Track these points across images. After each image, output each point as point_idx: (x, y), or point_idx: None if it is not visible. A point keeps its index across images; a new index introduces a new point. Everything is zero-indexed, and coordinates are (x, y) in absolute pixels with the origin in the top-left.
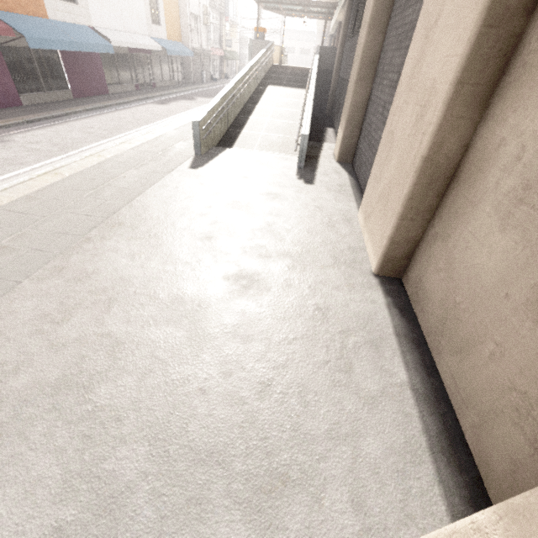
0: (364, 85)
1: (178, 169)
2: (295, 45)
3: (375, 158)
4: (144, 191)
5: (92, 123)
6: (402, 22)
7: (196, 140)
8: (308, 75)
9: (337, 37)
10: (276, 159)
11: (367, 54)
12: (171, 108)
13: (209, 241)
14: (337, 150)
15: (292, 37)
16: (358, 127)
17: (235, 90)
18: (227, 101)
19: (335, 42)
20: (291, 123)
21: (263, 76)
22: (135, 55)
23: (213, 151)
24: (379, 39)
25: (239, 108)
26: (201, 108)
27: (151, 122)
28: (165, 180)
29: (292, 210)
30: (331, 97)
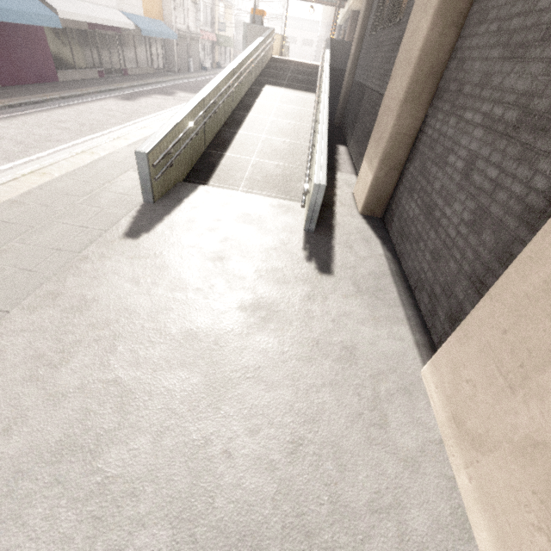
0: (415, 108)
1: (103, 238)
2: (297, 35)
3: (485, 299)
4: (5, 312)
5: (7, 128)
6: (524, 5)
7: (144, 181)
8: (314, 73)
9: (349, 29)
10: (272, 209)
11: (427, 59)
12: (137, 107)
13: (89, 549)
14: (362, 197)
15: (295, 25)
16: (397, 169)
17: (217, 94)
18: (203, 112)
19: (347, 35)
20: (294, 144)
21: (259, 72)
22: (99, 33)
23: (177, 192)
24: (450, 37)
25: (224, 118)
26: (178, 109)
27: (100, 129)
28: (66, 272)
29: (299, 363)
30: (343, 103)
